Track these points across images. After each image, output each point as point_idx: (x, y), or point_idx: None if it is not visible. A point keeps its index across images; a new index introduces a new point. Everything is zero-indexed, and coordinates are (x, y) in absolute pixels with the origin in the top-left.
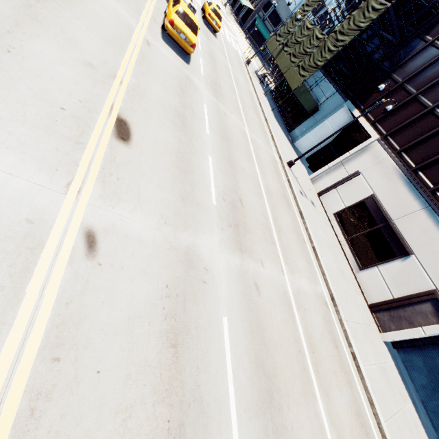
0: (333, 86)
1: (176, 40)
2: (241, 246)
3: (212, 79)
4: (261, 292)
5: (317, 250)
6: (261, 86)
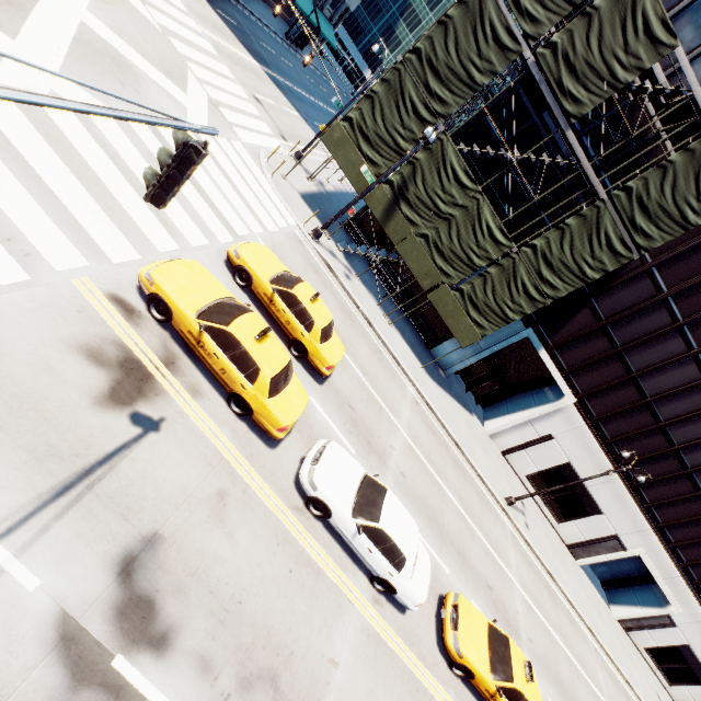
0: None
1: None
2: None
3: (492, 605)
4: None
5: (570, 597)
6: (362, 283)
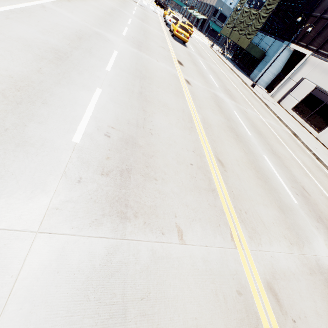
0: (272, 37)
1: (180, 38)
2: (234, 100)
3: (198, 53)
4: (248, 114)
5: (280, 117)
6: (223, 56)
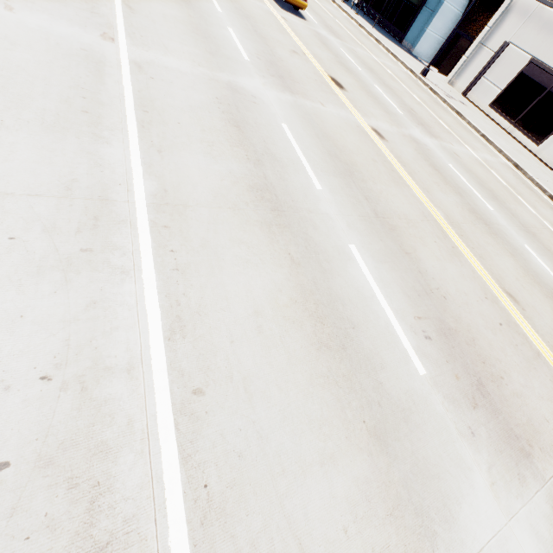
0: None
1: (293, 3)
2: (433, 135)
3: (323, 24)
4: (461, 157)
5: (487, 136)
6: (346, 5)
